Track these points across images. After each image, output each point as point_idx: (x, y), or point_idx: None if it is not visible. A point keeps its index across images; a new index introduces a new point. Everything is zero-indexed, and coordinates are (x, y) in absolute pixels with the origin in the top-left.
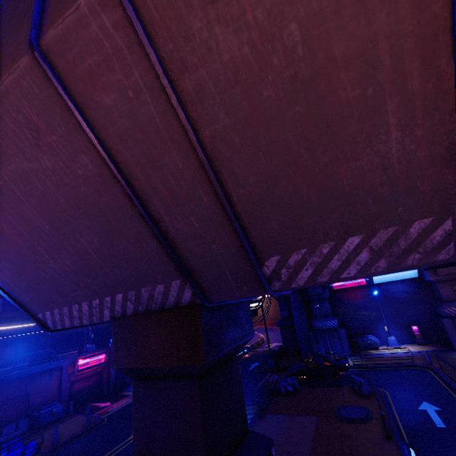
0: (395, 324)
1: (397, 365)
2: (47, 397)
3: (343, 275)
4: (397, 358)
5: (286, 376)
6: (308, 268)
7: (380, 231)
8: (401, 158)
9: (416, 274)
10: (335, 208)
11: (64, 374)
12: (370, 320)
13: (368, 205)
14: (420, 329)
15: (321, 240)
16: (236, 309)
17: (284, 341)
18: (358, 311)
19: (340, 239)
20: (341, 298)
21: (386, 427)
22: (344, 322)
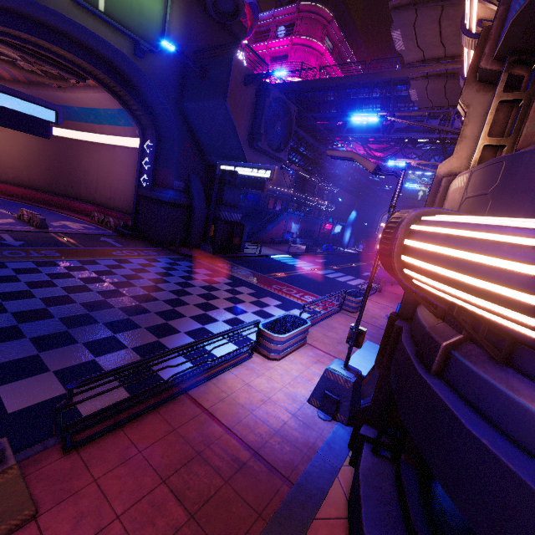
0: None
1: None
2: (315, 235)
3: None
4: None
5: None
6: None
7: None
8: None
9: None
10: None
11: (321, 228)
12: None
13: None
14: None
15: None
16: None
17: None
18: None
19: None
20: None
21: None
22: None
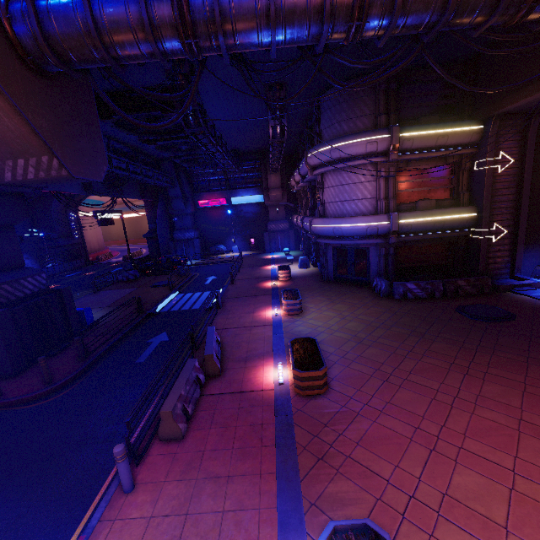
0: (241, 237)
1: (222, 262)
2: None
3: (28, 177)
4: (229, 258)
5: (139, 273)
6: (8, 172)
7: (31, 159)
8: (16, 129)
9: (263, 199)
10: (1, 144)
11: None
12: (224, 234)
13: (16, 146)
14: (255, 241)
15: (5, 159)
16: (4, 197)
17: (151, 250)
18: (217, 226)
19: (14, 159)
20: (205, 215)
21: (169, 284)
22: (205, 235)
